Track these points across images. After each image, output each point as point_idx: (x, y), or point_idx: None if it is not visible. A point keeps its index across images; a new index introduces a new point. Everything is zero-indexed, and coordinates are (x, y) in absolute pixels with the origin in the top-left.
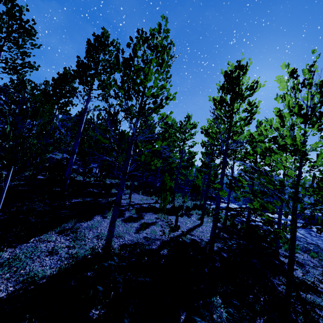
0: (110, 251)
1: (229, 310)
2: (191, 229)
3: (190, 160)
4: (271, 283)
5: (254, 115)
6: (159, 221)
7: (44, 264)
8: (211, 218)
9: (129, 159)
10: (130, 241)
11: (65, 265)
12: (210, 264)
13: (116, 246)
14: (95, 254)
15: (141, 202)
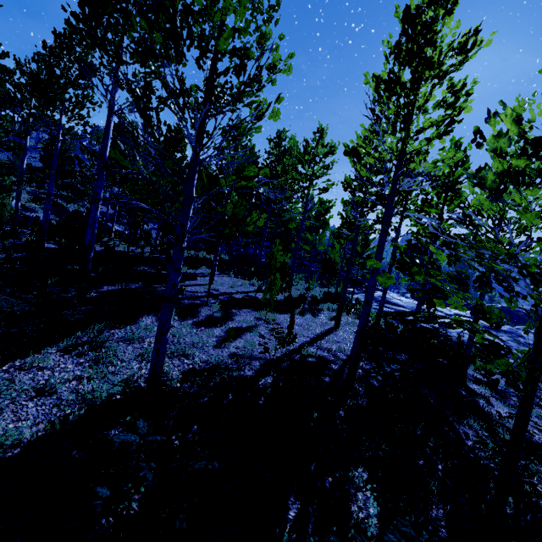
0: (163, 385)
1: (390, 538)
2: (317, 338)
3: (321, 216)
4: (455, 434)
5: (459, 115)
6: (261, 325)
7: (23, 415)
8: (354, 317)
9: (190, 207)
10: (204, 363)
11: (66, 417)
12: (348, 401)
13: (176, 373)
14: (132, 391)
15: (232, 290)
